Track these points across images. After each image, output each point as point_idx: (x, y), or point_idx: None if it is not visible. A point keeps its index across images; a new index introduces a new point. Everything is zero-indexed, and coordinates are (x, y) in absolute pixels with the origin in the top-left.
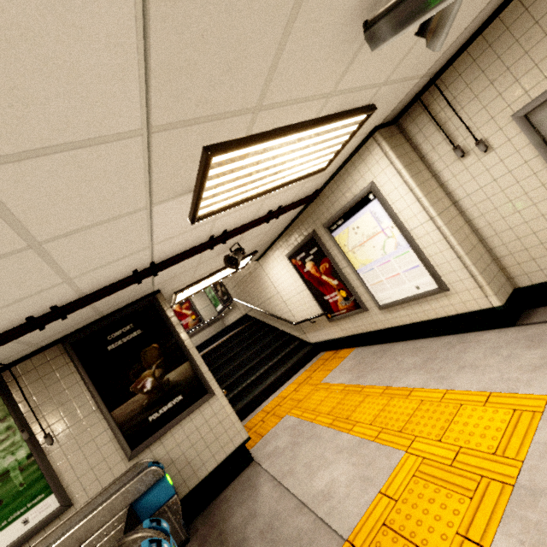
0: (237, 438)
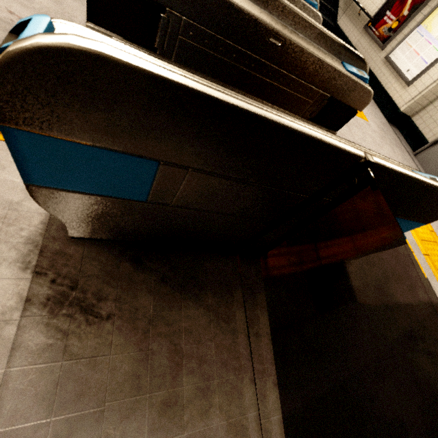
0: None
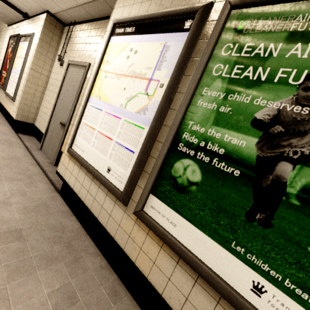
0: None
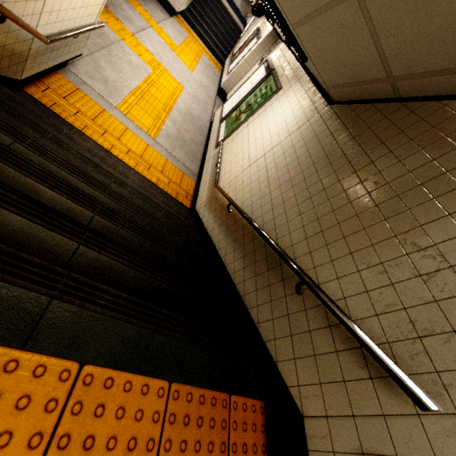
0: (175, 6)
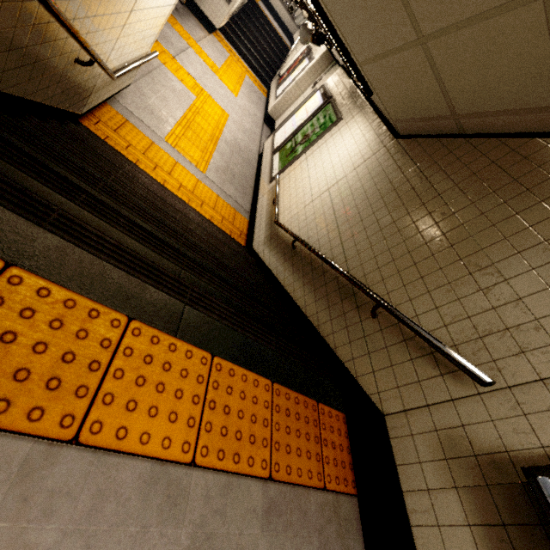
0: (215, 23)
